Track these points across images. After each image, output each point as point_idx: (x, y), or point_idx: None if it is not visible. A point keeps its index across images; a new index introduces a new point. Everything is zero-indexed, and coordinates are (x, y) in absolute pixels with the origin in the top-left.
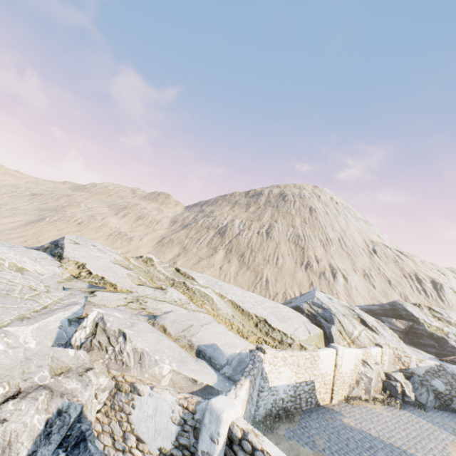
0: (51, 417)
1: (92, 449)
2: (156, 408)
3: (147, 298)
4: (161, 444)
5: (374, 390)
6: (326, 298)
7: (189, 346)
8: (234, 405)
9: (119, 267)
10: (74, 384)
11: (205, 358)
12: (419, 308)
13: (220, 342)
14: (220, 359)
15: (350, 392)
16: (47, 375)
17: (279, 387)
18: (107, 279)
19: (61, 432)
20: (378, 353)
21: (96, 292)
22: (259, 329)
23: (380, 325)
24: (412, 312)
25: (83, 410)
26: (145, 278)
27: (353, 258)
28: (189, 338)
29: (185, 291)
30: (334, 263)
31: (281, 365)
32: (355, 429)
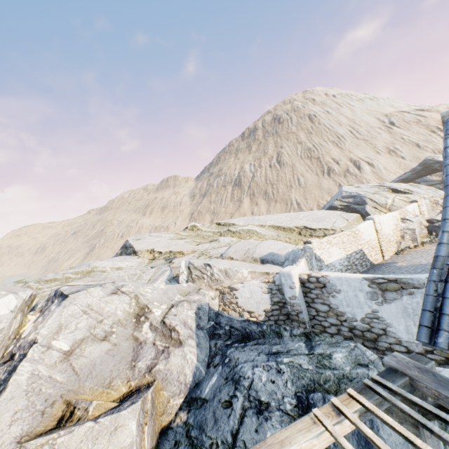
0: (196, 311)
1: (226, 315)
2: (250, 292)
3: (208, 250)
4: (263, 308)
5: (420, 237)
6: (354, 188)
7: (254, 261)
8: (296, 267)
9: (176, 241)
10: (197, 297)
11: (268, 262)
12: None
13: (274, 250)
14: (279, 259)
15: (398, 247)
16: (180, 297)
17: (334, 262)
18: (174, 251)
19: (205, 315)
20: (415, 208)
21: (173, 261)
22: (303, 235)
23: (413, 186)
24: None
25: (210, 307)
26: (199, 239)
27: (371, 142)
28: (251, 256)
29: (232, 235)
30: (354, 156)
31: (328, 248)
32: (408, 266)
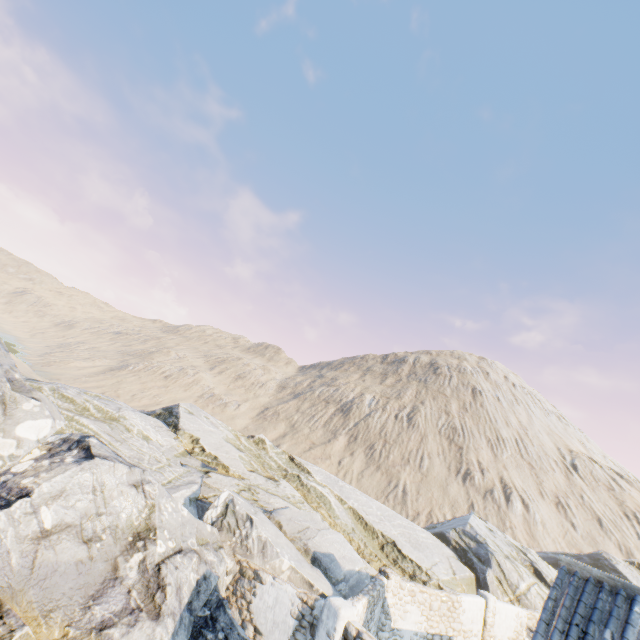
0: (200, 579)
1: (230, 613)
2: (276, 599)
3: (259, 489)
4: (278, 637)
5: None
6: (485, 528)
7: (305, 550)
8: (351, 606)
9: (231, 447)
10: (212, 557)
11: (321, 567)
12: (639, 570)
13: (338, 553)
14: (337, 572)
15: None
16: (195, 542)
17: (404, 631)
18: (220, 459)
19: (206, 594)
20: None
21: (210, 473)
22: (385, 554)
23: None
24: (626, 575)
25: (218, 583)
26: (257, 464)
27: (538, 473)
28: (305, 541)
29: (299, 487)
30: (508, 477)
31: (407, 601)
32: None
